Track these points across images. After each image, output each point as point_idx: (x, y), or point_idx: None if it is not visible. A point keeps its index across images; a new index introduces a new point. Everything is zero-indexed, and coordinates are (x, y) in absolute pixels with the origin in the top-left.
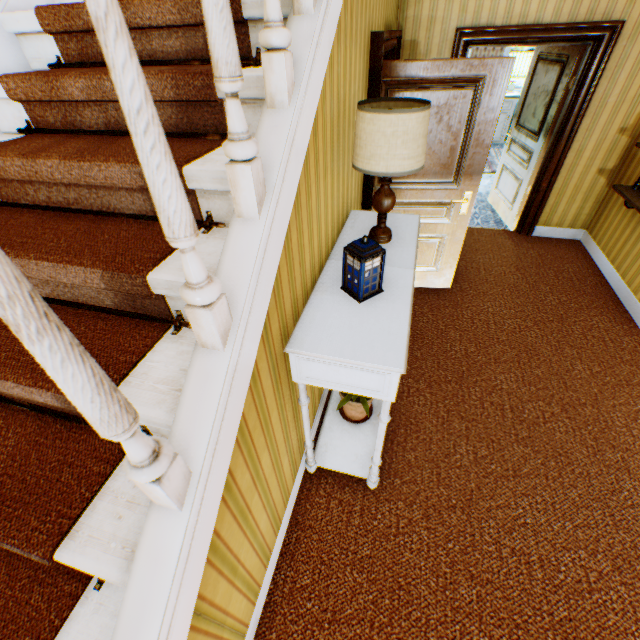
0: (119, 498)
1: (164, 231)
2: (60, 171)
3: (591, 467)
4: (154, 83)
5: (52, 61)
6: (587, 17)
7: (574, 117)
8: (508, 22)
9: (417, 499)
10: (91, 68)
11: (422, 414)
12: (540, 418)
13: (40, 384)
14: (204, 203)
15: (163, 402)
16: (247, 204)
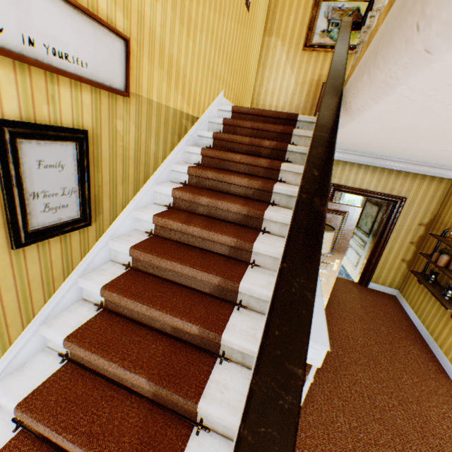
0: (218, 383)
1: None
2: (198, 232)
3: (421, 446)
4: (240, 208)
5: (182, 181)
6: (389, 192)
7: (387, 231)
8: (354, 186)
9: (316, 449)
10: (199, 188)
11: (314, 390)
12: (386, 406)
13: (192, 321)
14: (254, 256)
15: (247, 339)
16: None
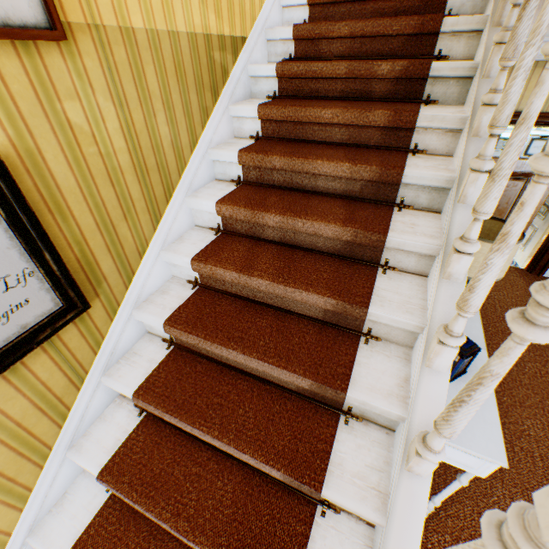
0: None
1: (440, 430)
2: (266, 287)
3: None
4: (337, 230)
5: (233, 177)
6: None
7: None
8: (545, 109)
9: (462, 535)
10: (263, 187)
11: None
12: None
13: (270, 462)
14: (369, 323)
15: (365, 498)
16: (439, 363)
